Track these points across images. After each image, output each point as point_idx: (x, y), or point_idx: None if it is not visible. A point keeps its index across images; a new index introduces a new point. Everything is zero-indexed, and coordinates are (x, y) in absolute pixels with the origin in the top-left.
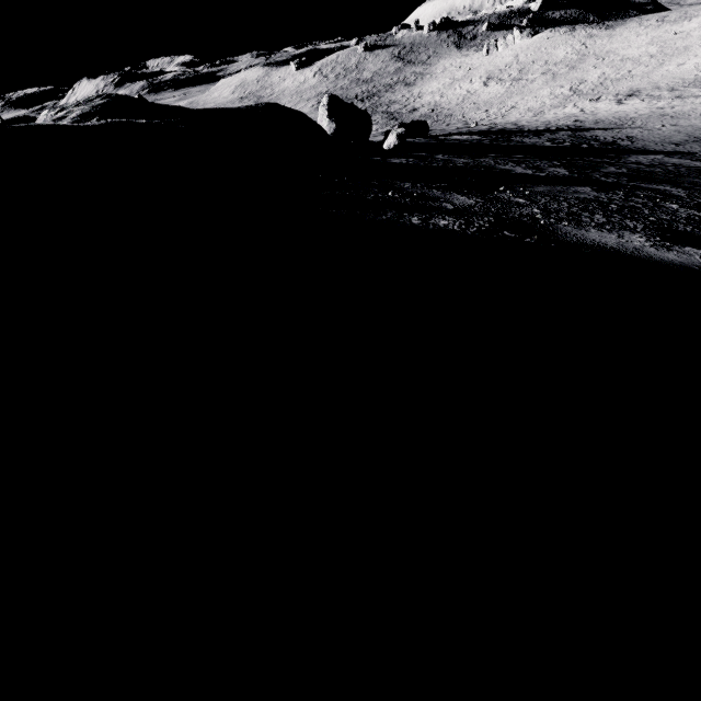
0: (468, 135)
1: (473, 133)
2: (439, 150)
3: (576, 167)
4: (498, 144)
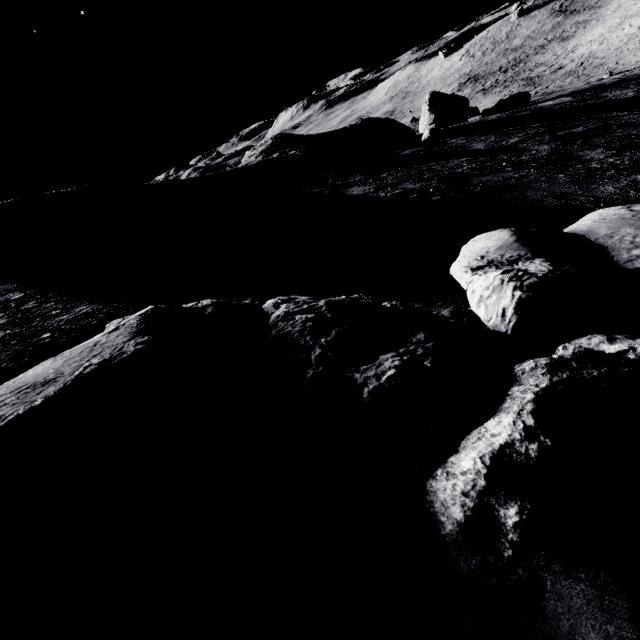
0: (565, 97)
1: (579, 91)
2: (473, 131)
3: (546, 132)
4: (566, 107)
